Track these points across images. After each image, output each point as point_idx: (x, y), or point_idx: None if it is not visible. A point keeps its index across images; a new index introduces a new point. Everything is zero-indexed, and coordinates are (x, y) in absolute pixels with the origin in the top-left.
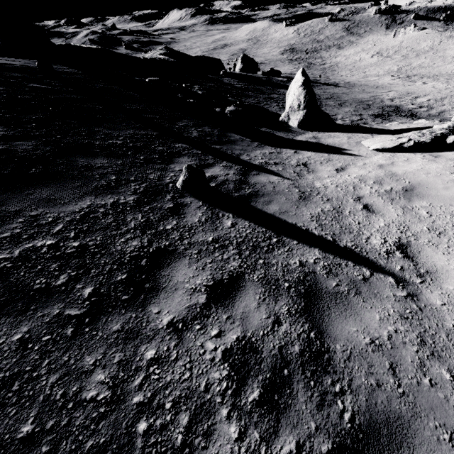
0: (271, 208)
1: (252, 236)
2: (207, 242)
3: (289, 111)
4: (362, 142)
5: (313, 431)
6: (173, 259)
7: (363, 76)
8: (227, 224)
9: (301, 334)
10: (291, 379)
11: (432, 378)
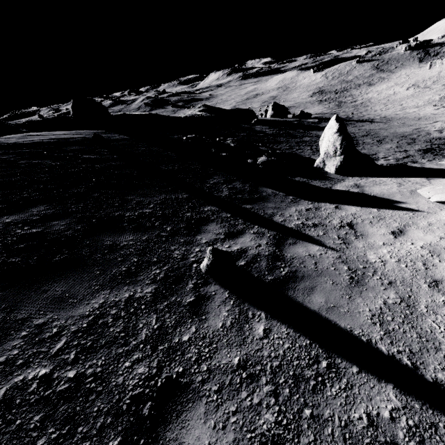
0: (314, 301)
1: (291, 356)
2: (231, 368)
3: (324, 157)
4: (418, 191)
5: None
6: (185, 402)
7: (400, 108)
8: (258, 331)
9: None
10: None
11: None
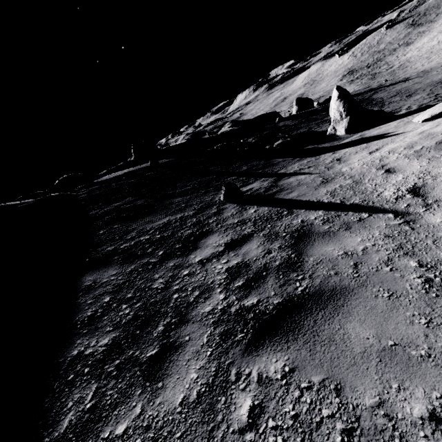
0: (290, 196)
1: (267, 214)
2: (233, 223)
3: (333, 123)
4: (412, 120)
5: (271, 295)
6: (209, 235)
7: None
8: (251, 212)
9: (284, 256)
10: (266, 276)
11: (394, 267)
